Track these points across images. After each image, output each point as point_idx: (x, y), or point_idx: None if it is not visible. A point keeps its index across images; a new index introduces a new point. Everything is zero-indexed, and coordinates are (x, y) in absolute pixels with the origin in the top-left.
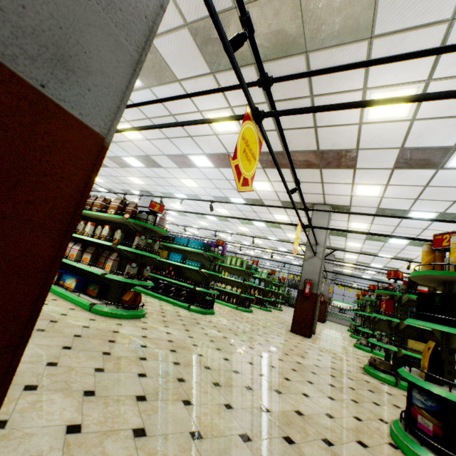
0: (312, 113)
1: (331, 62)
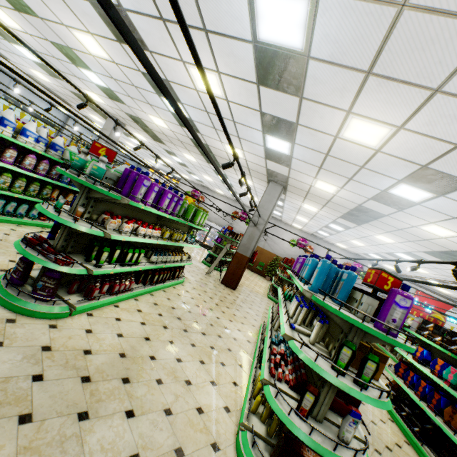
0: (400, 236)
1: (423, 248)
